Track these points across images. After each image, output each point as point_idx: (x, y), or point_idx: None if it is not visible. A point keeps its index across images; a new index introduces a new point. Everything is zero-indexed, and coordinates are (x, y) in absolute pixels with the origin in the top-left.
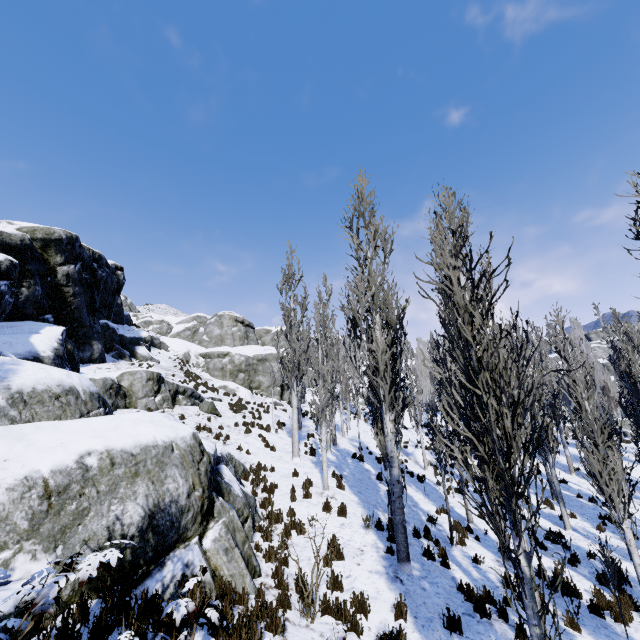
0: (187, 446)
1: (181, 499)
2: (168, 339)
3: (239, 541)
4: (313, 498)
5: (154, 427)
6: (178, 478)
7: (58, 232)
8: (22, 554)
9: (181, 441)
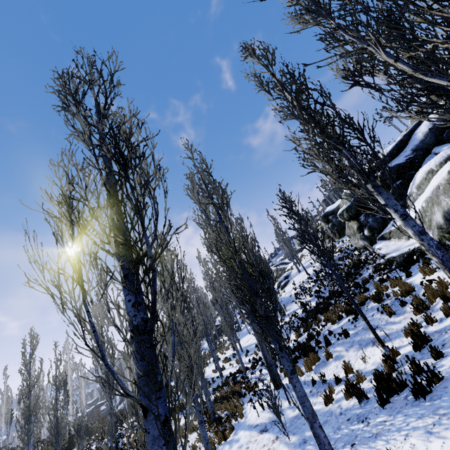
0: (445, 181)
1: None
2: None
3: None
4: None
5: (436, 179)
6: (445, 199)
7: None
8: None
9: (442, 180)
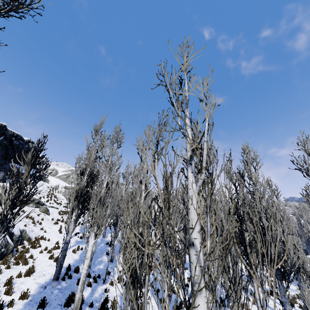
0: None
1: None
2: (51, 177)
3: None
4: (52, 253)
5: None
6: None
7: None
8: None
9: None
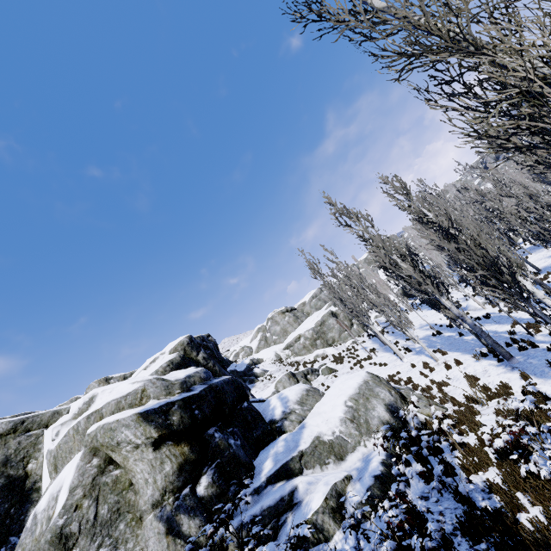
0: (370, 378)
1: (390, 397)
2: (258, 355)
3: (426, 401)
4: (436, 369)
5: (351, 380)
6: (381, 391)
7: (184, 340)
8: (365, 441)
9: (366, 377)
